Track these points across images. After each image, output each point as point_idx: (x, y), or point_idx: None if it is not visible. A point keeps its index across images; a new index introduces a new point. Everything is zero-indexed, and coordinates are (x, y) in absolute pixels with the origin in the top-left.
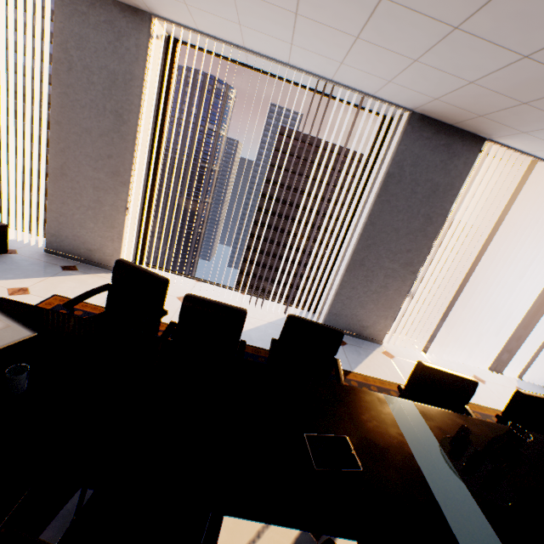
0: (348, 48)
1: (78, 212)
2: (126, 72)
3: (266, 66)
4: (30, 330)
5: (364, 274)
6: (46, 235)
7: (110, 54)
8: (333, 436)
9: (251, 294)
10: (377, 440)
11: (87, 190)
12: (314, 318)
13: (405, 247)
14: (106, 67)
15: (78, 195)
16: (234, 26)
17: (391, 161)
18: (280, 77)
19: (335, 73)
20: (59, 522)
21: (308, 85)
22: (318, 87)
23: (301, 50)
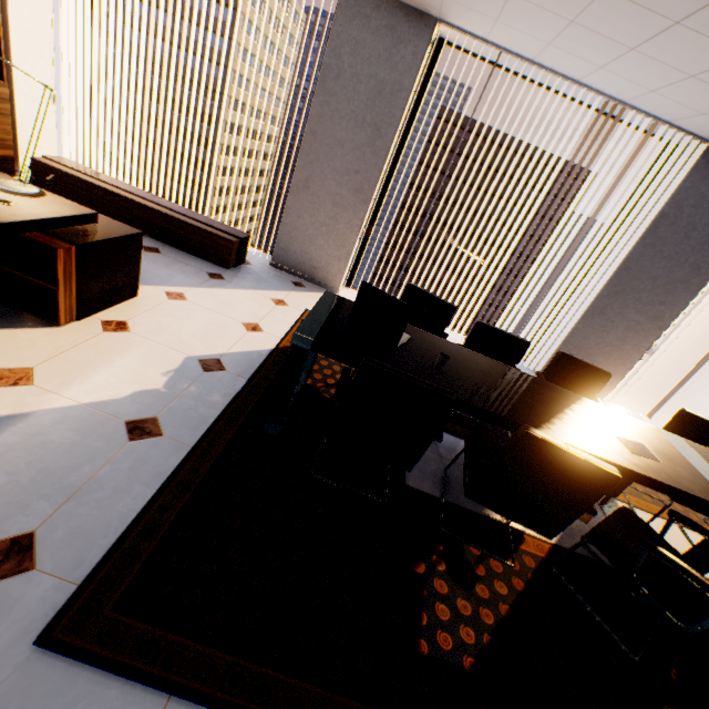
0: (672, 81)
1: (311, 228)
2: (395, 82)
3: (543, 78)
4: (405, 333)
5: (601, 323)
6: (274, 249)
7: (382, 62)
8: (633, 440)
9: (459, 332)
10: (664, 451)
11: (325, 206)
12: (526, 365)
13: (658, 299)
14: (375, 76)
15: (315, 210)
16: (538, 44)
17: (669, 199)
18: (553, 90)
19: (634, 97)
20: (417, 469)
21: (586, 101)
22: (597, 105)
23: (607, 74)
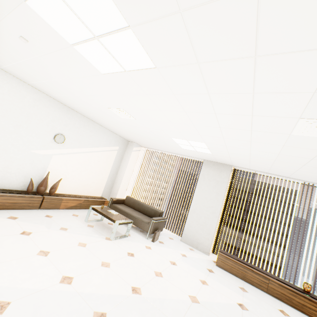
0: None
1: None
2: None
3: None
4: None
5: None
6: None
7: None
8: None
9: None
10: None
11: None
12: None
13: None
14: None
15: None
16: None
17: None
18: None
19: None
20: None
21: None
22: None
23: None
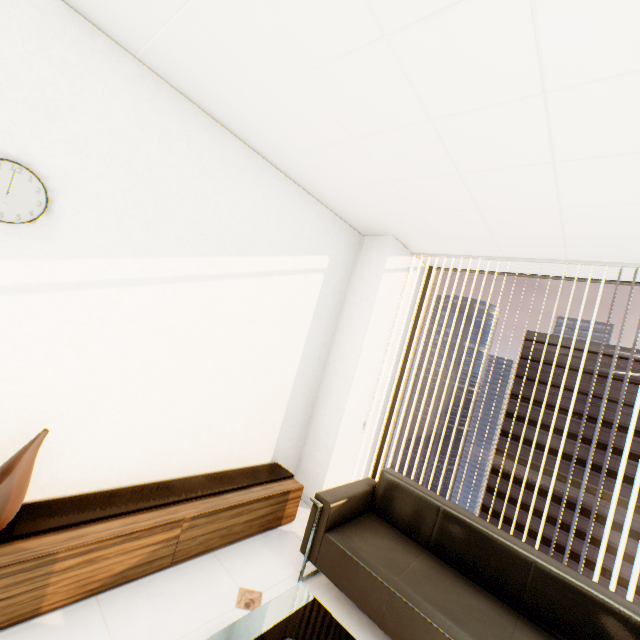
0: None
1: None
2: None
3: None
4: None
5: None
6: None
7: None
8: None
9: None
10: None
11: None
12: None
13: None
14: None
15: None
16: None
17: None
18: None
19: None
20: None
21: None
22: None
23: None
